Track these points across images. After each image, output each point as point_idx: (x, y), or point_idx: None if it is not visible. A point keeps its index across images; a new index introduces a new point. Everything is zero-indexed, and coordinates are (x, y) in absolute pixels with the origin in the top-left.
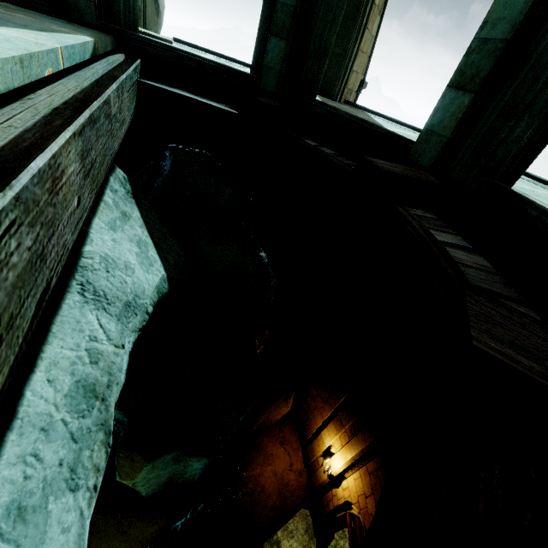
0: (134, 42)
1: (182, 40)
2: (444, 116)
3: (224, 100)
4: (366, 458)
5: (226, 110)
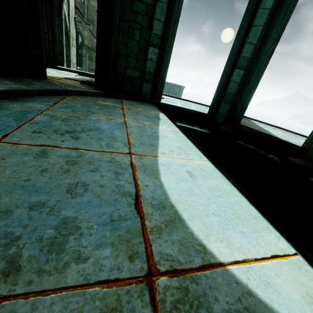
0: (161, 106)
1: None
2: None
3: (196, 124)
4: None
5: (205, 132)
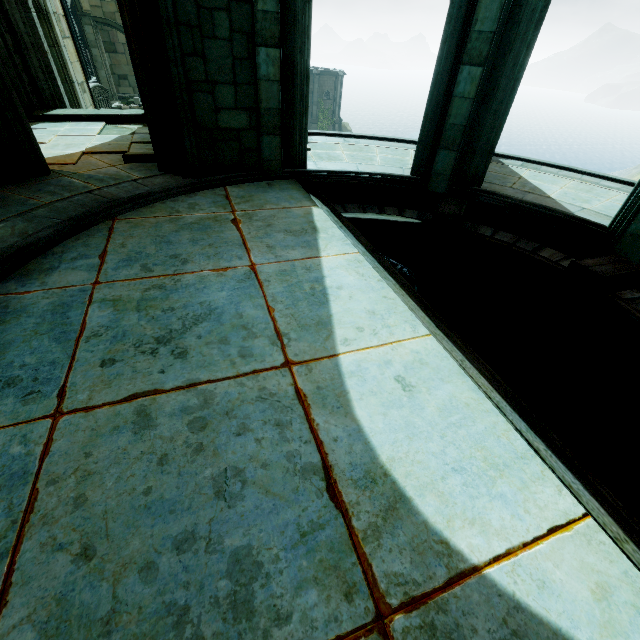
0: (310, 178)
1: None
2: None
3: (390, 203)
4: None
5: (410, 223)
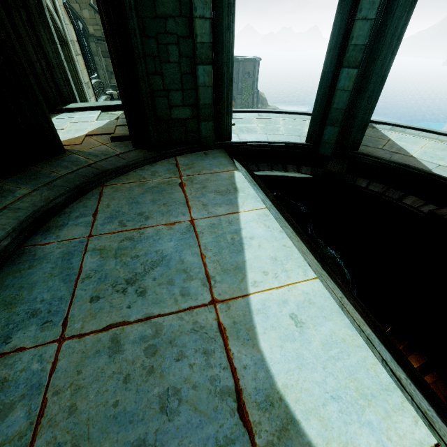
0: (234, 147)
1: None
2: None
3: (290, 162)
4: (422, 373)
5: (305, 178)
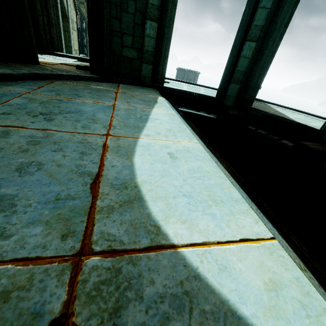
0: (164, 90)
1: (167, 78)
2: None
3: (203, 109)
4: None
5: (211, 117)
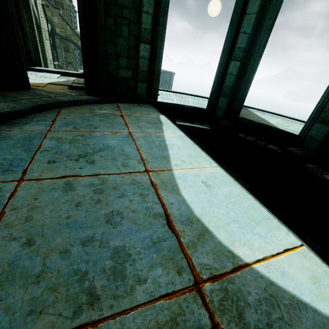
0: (159, 105)
1: None
2: (317, 132)
3: (196, 120)
4: None
5: (206, 128)
